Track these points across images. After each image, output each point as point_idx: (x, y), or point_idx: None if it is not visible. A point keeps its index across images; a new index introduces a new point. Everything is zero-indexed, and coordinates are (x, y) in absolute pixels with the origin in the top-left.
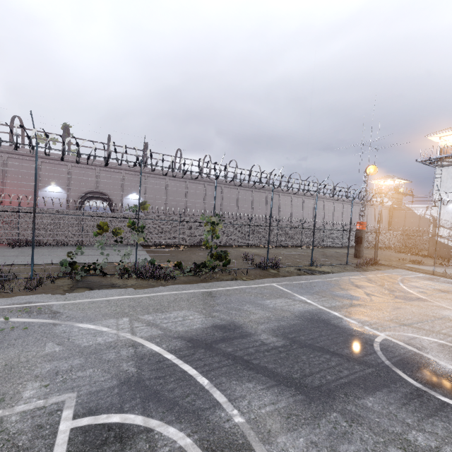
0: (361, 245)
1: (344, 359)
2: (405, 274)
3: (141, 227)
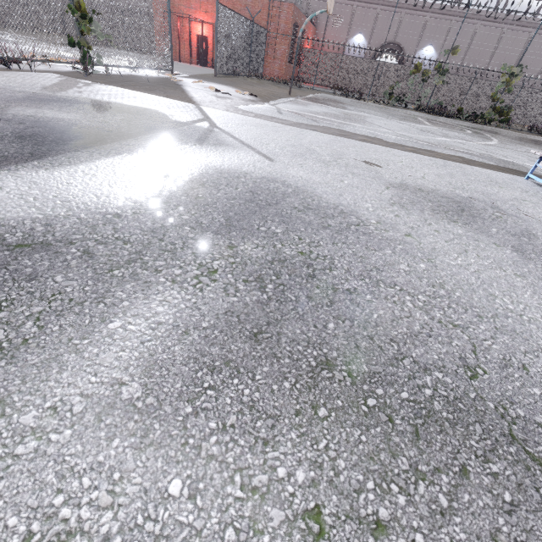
0: None
1: None
2: None
3: (444, 71)
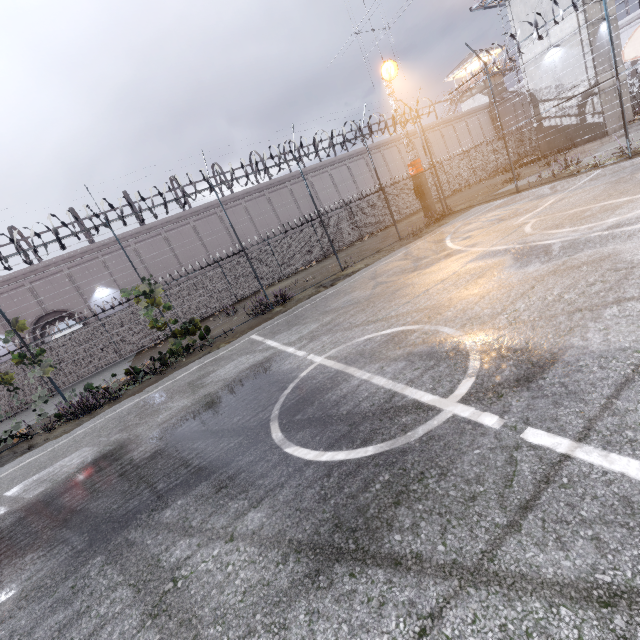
0: (427, 196)
1: (217, 438)
2: (475, 213)
3: (38, 353)
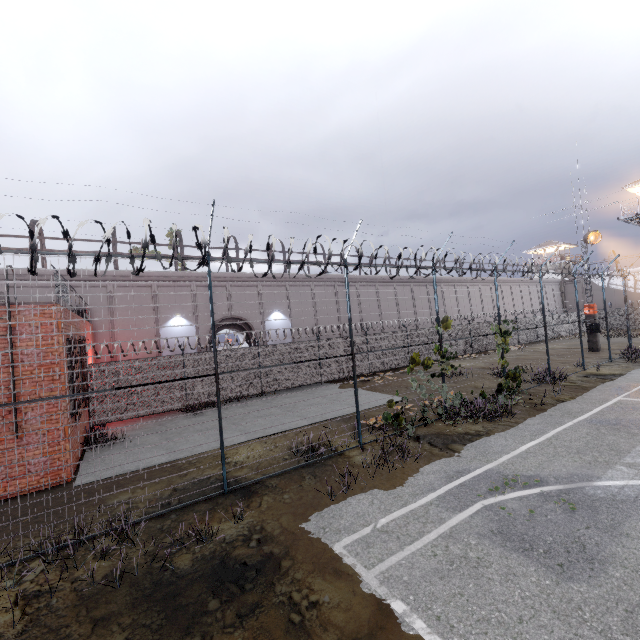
0: (597, 334)
1: None
2: None
3: (445, 352)
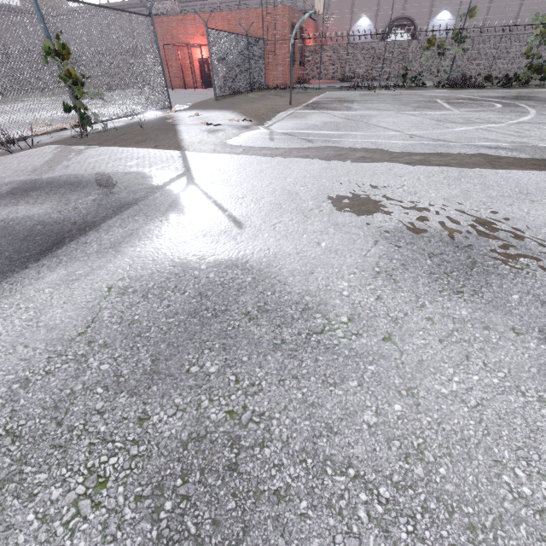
0: None
1: None
2: None
3: (463, 38)
